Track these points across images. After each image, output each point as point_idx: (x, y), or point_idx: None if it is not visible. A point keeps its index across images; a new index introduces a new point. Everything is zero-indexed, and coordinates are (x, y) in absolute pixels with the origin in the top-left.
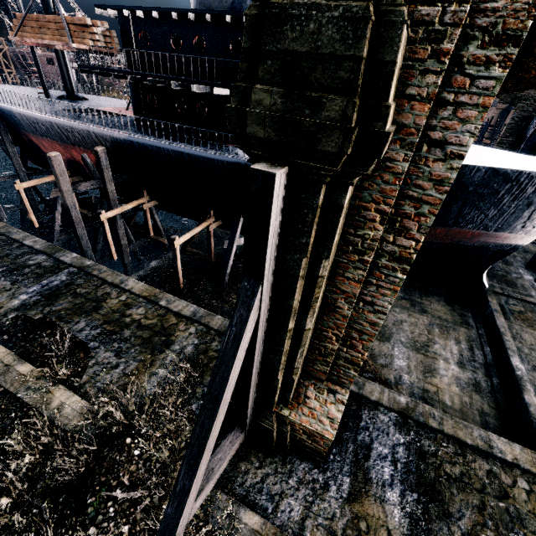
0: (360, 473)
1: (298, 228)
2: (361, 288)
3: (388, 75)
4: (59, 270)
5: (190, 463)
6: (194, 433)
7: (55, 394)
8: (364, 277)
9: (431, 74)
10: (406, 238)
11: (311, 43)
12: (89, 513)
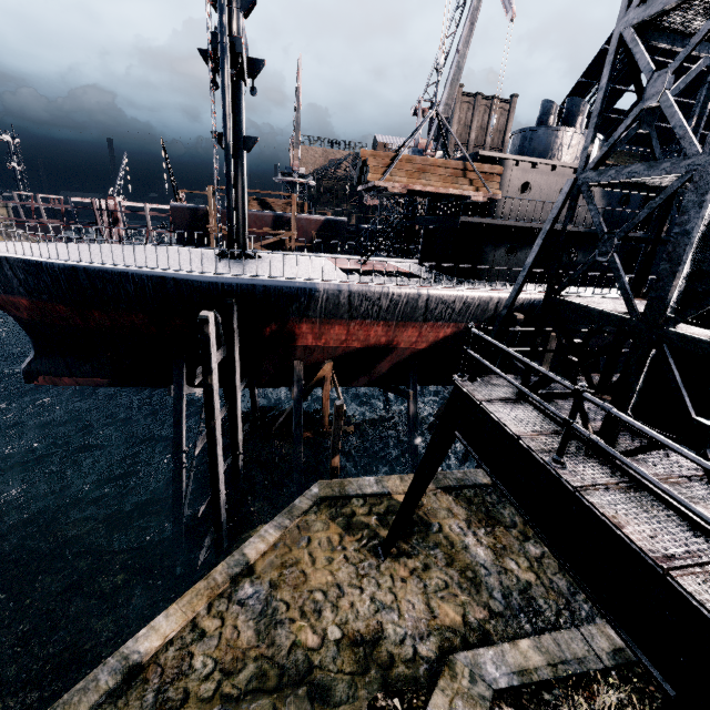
0: None
1: None
2: None
3: None
4: None
5: None
6: None
7: None
8: None
9: None
10: None
11: None
12: None
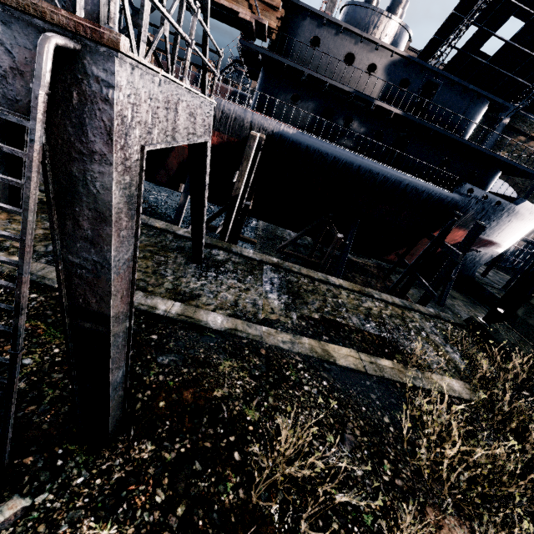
0: None
1: None
2: None
3: None
4: (259, 267)
5: None
6: None
7: (433, 378)
8: None
9: None
10: None
11: None
12: None
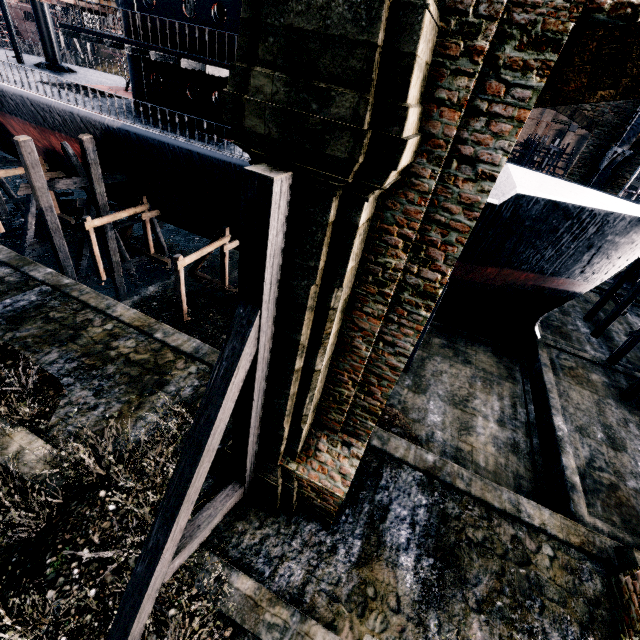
0: (374, 536)
1: (306, 248)
2: (381, 326)
3: (406, 70)
4: (27, 288)
5: (166, 516)
6: (172, 482)
7: (14, 437)
8: (385, 313)
9: (463, 76)
10: (432, 270)
11: (319, 20)
12: (47, 575)
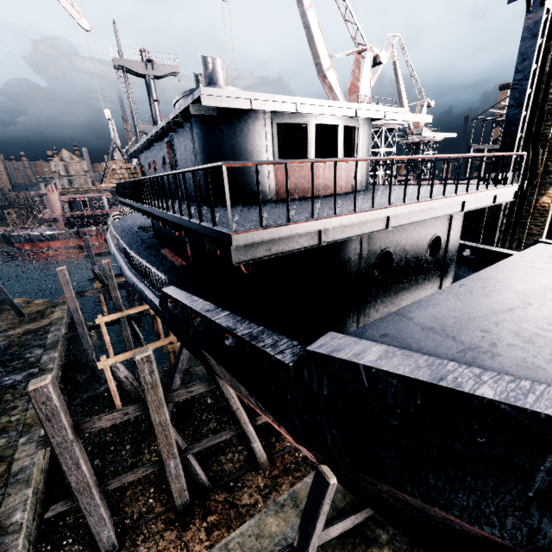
0: None
1: None
2: None
3: None
4: (28, 369)
5: None
6: None
7: None
8: None
9: None
10: None
11: None
12: None
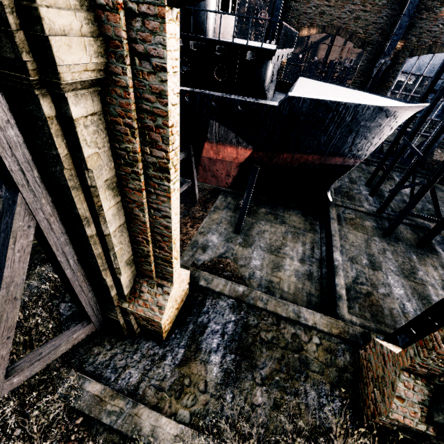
0: (194, 345)
1: (45, 140)
2: (147, 197)
3: None
4: None
5: None
6: None
7: None
8: (145, 187)
9: None
10: (158, 149)
11: None
12: None
